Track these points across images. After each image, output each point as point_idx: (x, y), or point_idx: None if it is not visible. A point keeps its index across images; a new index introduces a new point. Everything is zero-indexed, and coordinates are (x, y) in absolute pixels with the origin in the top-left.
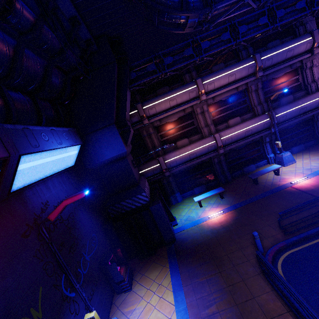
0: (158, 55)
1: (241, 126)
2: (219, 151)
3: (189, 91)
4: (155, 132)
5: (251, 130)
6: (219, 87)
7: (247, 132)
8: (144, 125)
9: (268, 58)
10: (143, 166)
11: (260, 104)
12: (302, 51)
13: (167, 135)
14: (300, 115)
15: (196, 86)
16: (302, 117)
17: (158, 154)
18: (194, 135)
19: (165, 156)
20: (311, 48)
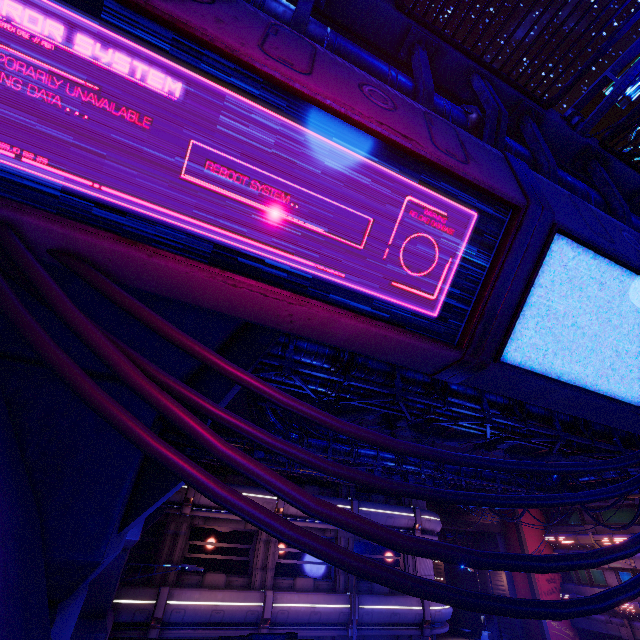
0: (252, 443)
1: (310, 597)
2: (261, 629)
3: (264, 500)
4: (188, 535)
5: (320, 613)
6: (302, 516)
7: (314, 615)
8: (182, 514)
9: (367, 512)
10: (127, 589)
11: (345, 574)
12: (404, 525)
13: (200, 551)
14: (393, 626)
15: (276, 498)
16: (394, 631)
17: (165, 580)
18: (239, 576)
19: (174, 590)
20: (414, 527)
